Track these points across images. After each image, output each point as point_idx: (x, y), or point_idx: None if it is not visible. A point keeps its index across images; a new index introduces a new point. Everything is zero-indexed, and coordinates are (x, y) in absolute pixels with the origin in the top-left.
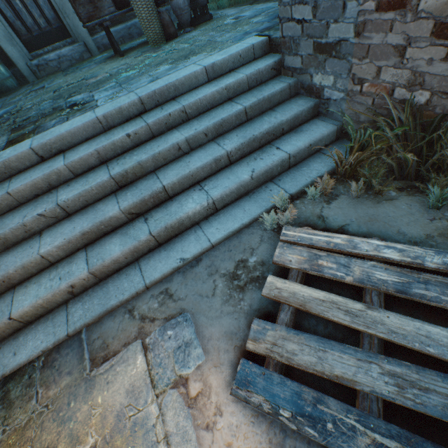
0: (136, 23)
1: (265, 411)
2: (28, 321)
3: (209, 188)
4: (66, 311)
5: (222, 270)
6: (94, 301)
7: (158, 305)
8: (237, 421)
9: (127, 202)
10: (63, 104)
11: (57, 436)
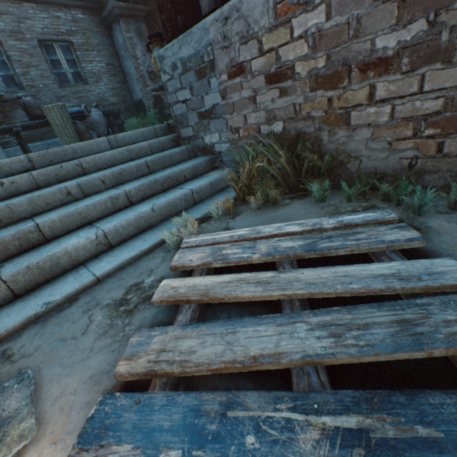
0: (57, 141)
1: None
2: None
3: (102, 224)
4: None
5: (105, 301)
6: None
7: None
8: None
9: None
10: None
11: None
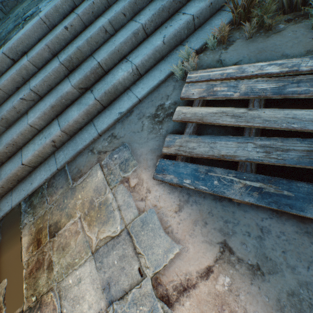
0: None
1: (174, 182)
2: (34, 166)
3: (132, 59)
4: (54, 158)
5: (147, 114)
6: (69, 149)
7: (108, 144)
8: (159, 194)
9: (76, 80)
10: (20, 21)
11: (60, 216)
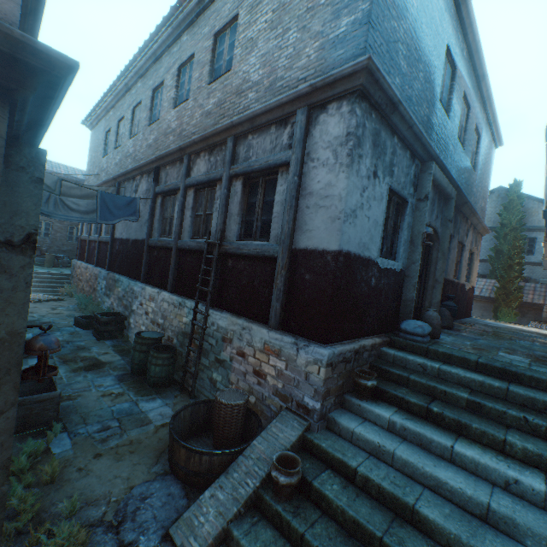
0: None
1: None
2: None
3: None
4: None
5: None
6: None
7: None
8: None
9: None
10: None
11: None
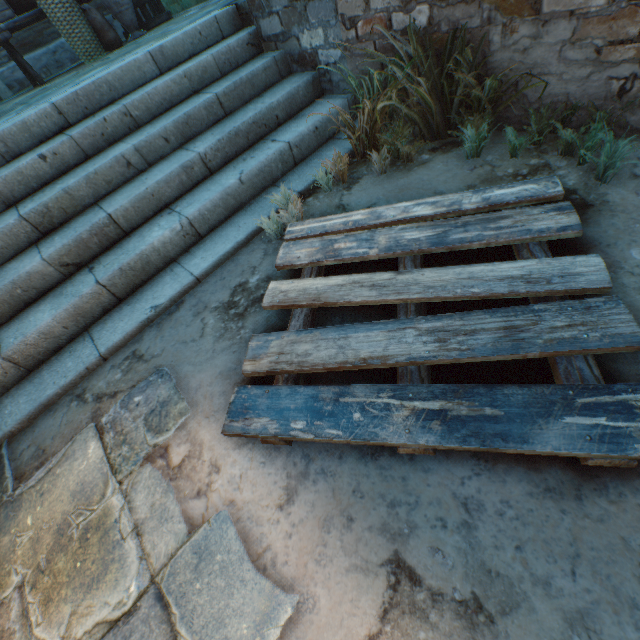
0: (63, 44)
1: (271, 433)
2: None
3: (183, 208)
4: None
5: (213, 304)
6: (20, 400)
7: (122, 375)
8: (241, 470)
9: (54, 248)
10: None
11: None
